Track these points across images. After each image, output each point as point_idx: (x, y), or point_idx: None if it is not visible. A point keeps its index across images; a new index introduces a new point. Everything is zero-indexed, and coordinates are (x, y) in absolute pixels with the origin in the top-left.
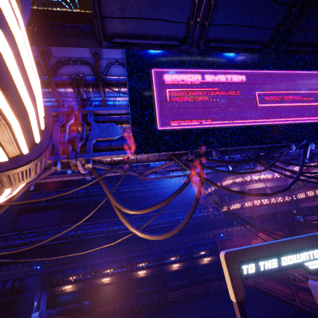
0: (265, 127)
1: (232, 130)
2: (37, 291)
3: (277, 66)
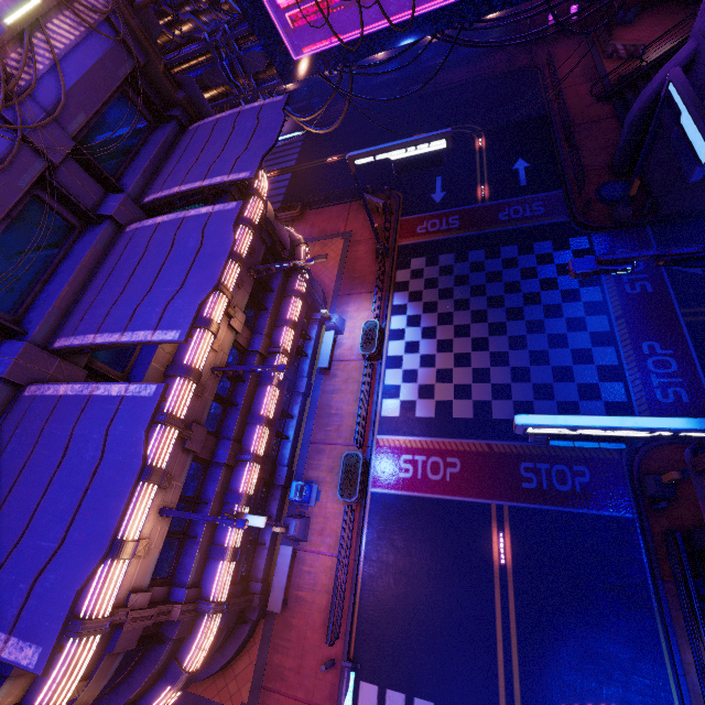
0: (403, 24)
1: (365, 40)
2: None
3: None
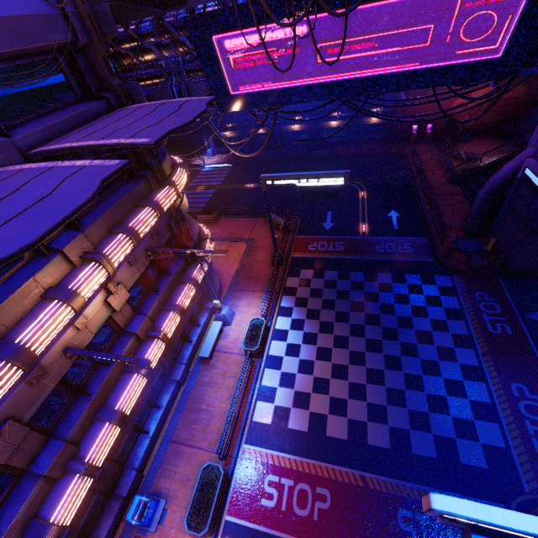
0: (322, 85)
1: (291, 91)
2: (203, 134)
3: (352, 0)
